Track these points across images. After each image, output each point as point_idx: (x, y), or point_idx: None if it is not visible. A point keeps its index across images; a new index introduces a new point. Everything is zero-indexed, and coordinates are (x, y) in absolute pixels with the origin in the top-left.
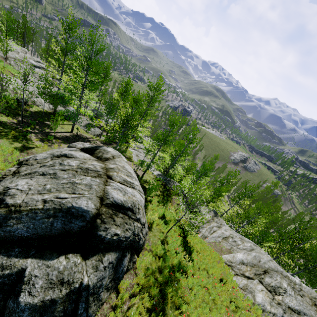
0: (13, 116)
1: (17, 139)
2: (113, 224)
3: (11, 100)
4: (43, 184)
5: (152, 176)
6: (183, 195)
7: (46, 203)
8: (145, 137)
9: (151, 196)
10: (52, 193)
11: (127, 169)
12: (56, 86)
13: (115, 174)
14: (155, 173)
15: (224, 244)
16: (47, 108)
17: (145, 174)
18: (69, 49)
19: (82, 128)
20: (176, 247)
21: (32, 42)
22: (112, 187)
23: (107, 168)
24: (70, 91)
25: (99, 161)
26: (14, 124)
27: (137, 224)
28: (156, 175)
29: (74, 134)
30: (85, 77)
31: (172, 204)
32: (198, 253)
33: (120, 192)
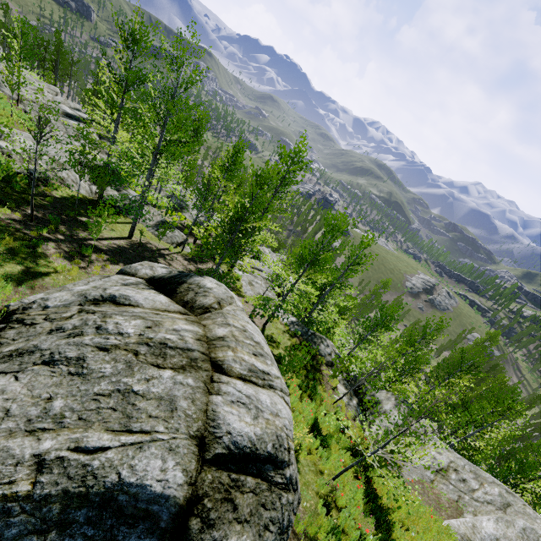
0: (16, 206)
1: (15, 255)
2: (232, 520)
3: (15, 174)
4: (47, 394)
5: (282, 326)
6: (341, 367)
7: (44, 473)
8: (260, 247)
9: (288, 379)
10: (65, 432)
11: (253, 334)
12: (106, 152)
13: (229, 356)
14: (285, 319)
15: (442, 488)
16: (87, 191)
17: (269, 323)
18: (132, 80)
19: (150, 229)
20: (360, 521)
21: (70, 78)
22: (226, 398)
23: (210, 338)
24: (130, 159)
25: (189, 314)
26: (14, 223)
27: (287, 497)
28: (288, 323)
29: (134, 242)
30: (160, 133)
31: (324, 388)
32: (405, 527)
33: (246, 411)
